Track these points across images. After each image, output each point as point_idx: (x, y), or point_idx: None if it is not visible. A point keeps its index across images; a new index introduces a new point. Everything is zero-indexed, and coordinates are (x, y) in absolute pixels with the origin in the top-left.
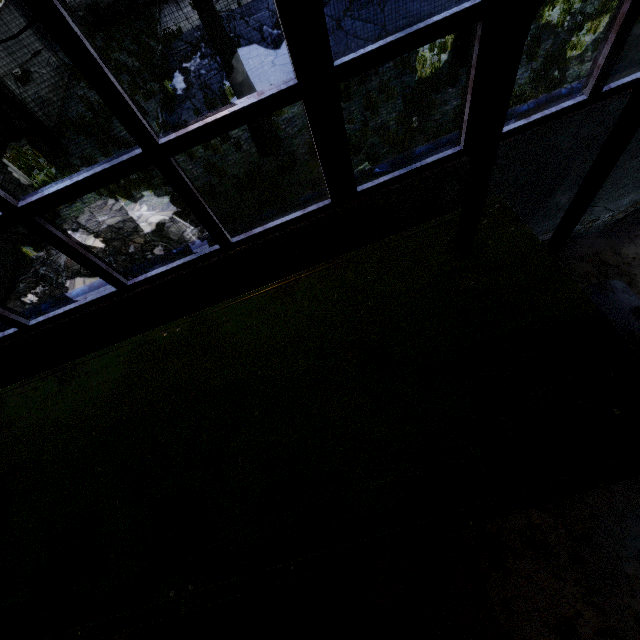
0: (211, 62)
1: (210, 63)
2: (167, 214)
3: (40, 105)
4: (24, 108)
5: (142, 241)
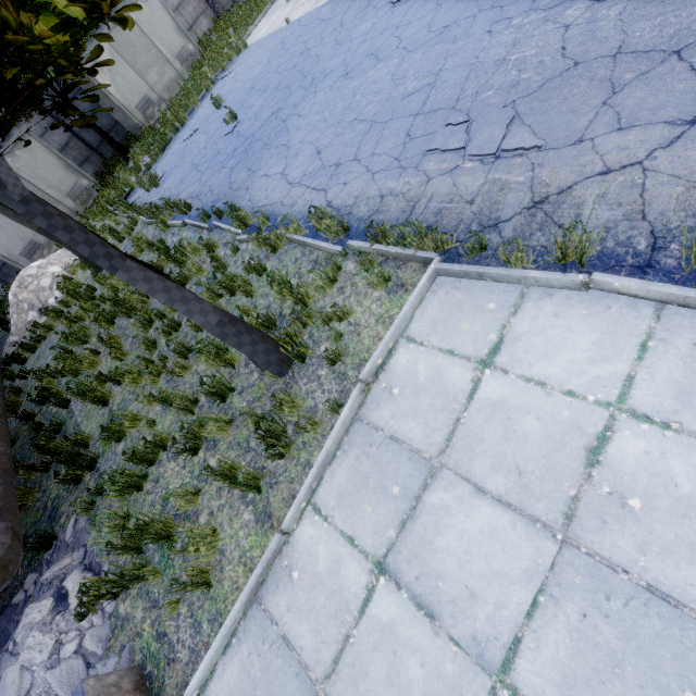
0: (205, 115)
1: (204, 116)
2: (58, 278)
3: (144, 109)
4: (128, 115)
5: (26, 295)
